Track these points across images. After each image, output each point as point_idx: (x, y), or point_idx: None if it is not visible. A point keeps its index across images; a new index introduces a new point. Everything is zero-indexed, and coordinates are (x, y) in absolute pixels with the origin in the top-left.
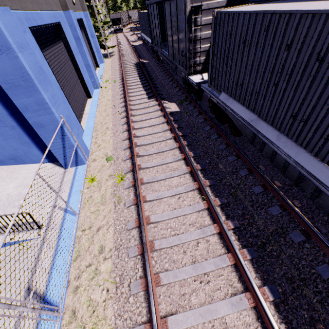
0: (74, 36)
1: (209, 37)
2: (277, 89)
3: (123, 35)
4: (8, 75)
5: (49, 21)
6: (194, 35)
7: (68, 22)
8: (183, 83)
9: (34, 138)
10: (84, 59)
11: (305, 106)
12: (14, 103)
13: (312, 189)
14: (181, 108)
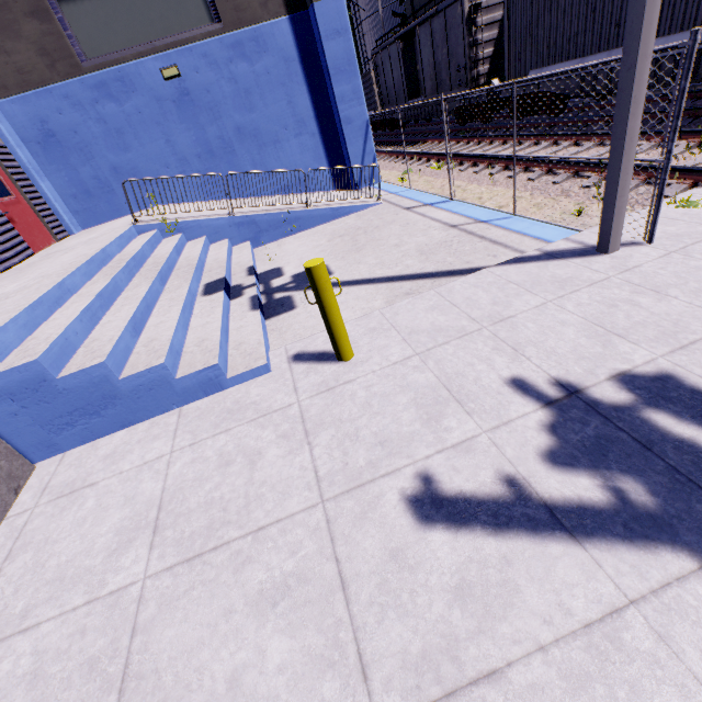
0: None
1: (491, 40)
2: (595, 15)
3: None
4: (338, 60)
5: None
6: (474, 39)
7: None
8: (458, 116)
9: (328, 151)
10: None
11: (624, 8)
12: (332, 93)
13: (653, 72)
14: None
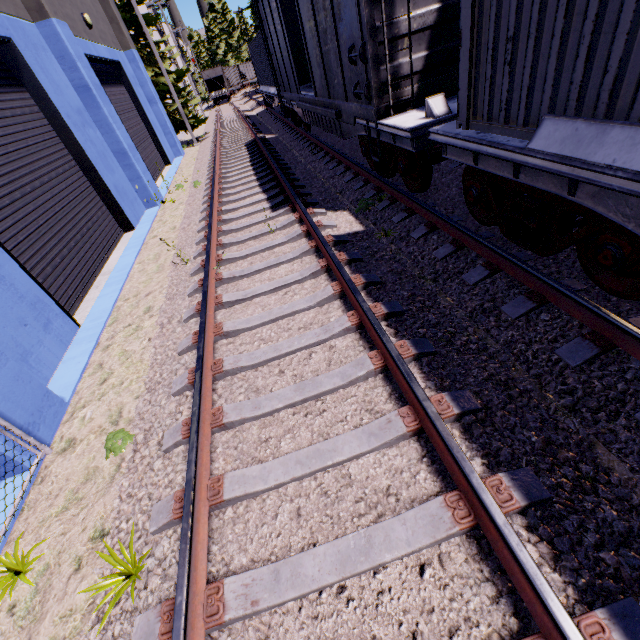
0: (74, 83)
1: None
2: None
3: (229, 105)
4: None
5: None
6: None
7: (53, 49)
8: (364, 152)
9: None
10: (109, 138)
11: None
12: None
13: None
14: (366, 222)
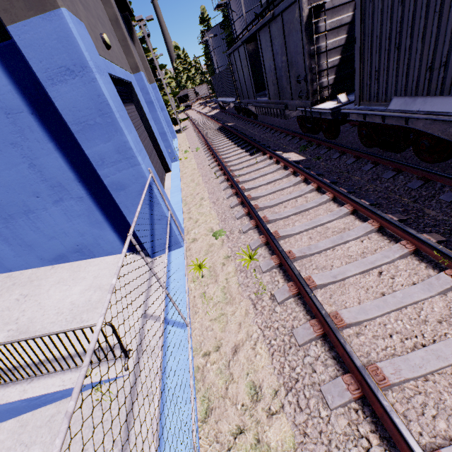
0: (146, 100)
1: (338, 46)
2: None
3: (192, 110)
4: (80, 110)
5: (121, 76)
6: (315, 47)
7: (139, 85)
8: (300, 124)
9: (108, 213)
10: (158, 126)
11: None
12: (85, 155)
13: None
14: (306, 156)
